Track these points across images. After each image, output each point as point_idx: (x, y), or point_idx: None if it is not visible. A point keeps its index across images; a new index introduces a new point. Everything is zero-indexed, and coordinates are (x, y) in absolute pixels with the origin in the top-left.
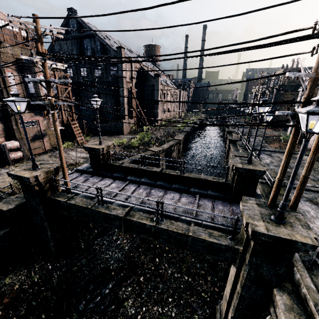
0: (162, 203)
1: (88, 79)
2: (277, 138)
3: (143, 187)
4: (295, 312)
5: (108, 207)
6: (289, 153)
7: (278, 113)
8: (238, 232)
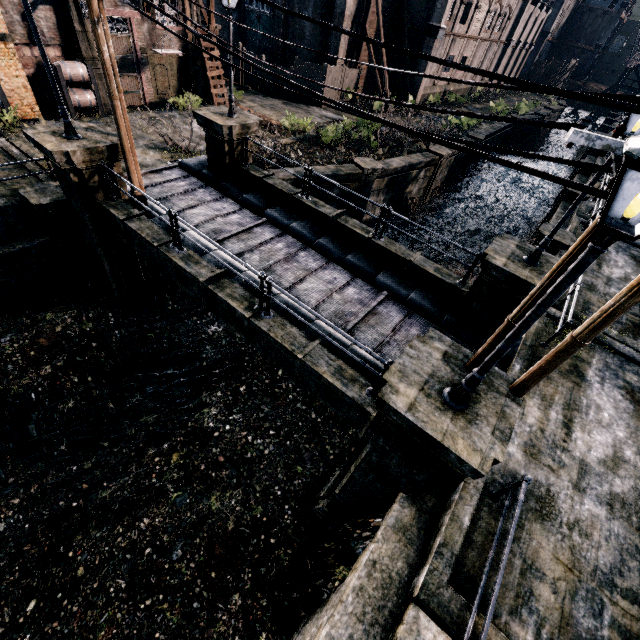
0: (268, 282)
1: None
2: None
3: (289, 240)
4: (406, 537)
5: (188, 257)
6: (562, 270)
7: (575, 136)
8: None
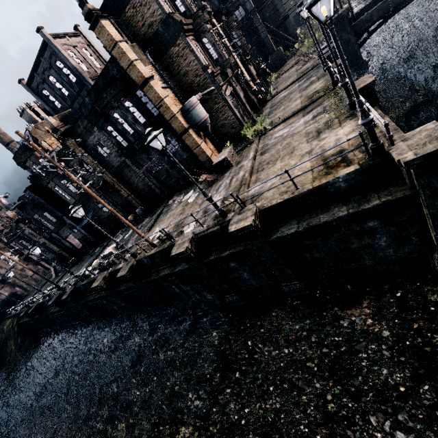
0: None
1: None
2: None
3: None
4: None
5: None
6: None
7: None
8: None
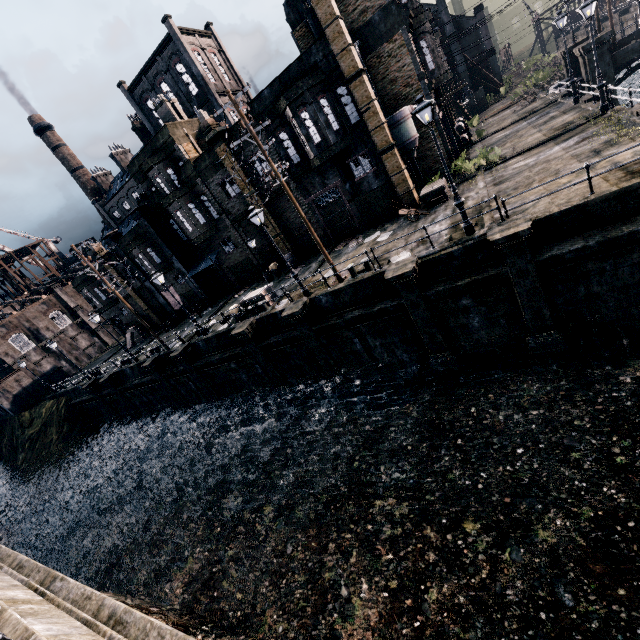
0: None
1: None
2: None
3: None
4: None
5: None
6: None
7: None
8: None
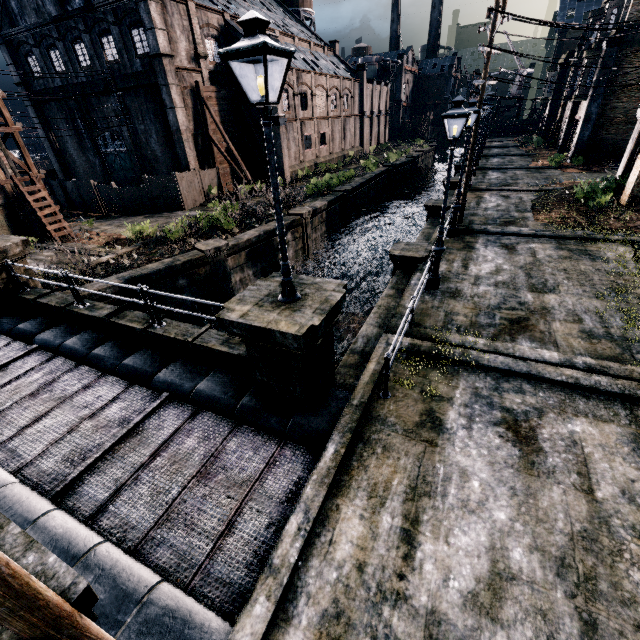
0: None
1: (96, 72)
2: (573, 194)
3: (57, 363)
4: None
5: None
6: None
7: None
8: (105, 573)
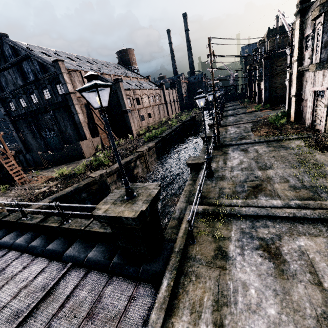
0: None
1: (40, 104)
2: (269, 121)
3: (10, 255)
4: None
5: None
6: None
7: None
8: None
